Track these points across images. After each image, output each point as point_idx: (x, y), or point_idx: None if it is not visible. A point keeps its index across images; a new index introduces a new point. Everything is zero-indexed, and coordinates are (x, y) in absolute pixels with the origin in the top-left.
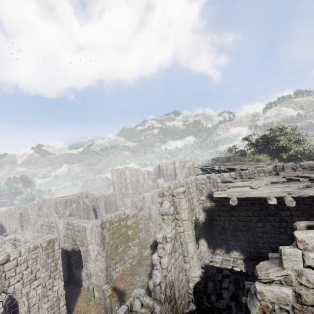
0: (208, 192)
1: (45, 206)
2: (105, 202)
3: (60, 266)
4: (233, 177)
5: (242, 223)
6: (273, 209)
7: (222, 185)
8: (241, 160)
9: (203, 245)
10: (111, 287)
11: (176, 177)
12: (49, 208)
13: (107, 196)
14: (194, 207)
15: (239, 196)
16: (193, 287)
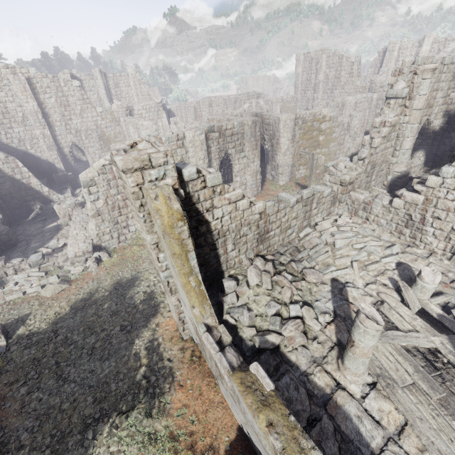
0: None
1: (215, 103)
2: (281, 108)
3: (259, 148)
4: None
5: None
6: None
7: None
8: None
9: (418, 158)
10: (294, 182)
11: None
12: (219, 106)
13: (285, 100)
14: (433, 104)
15: None
16: (390, 180)
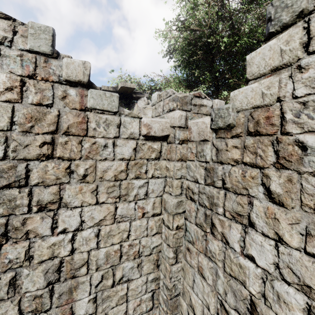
0: None
1: None
2: None
3: None
4: None
5: None
6: None
7: None
8: None
9: None
10: None
11: None
12: None
13: None
14: None
15: None
16: None
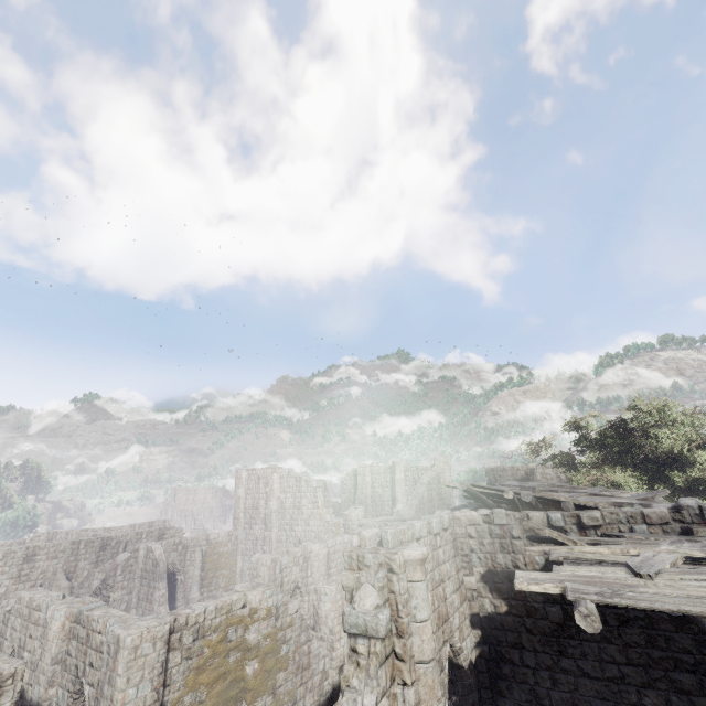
0: (486, 565)
1: (45, 552)
2: (204, 557)
3: None
4: (559, 526)
5: (595, 686)
6: (688, 646)
7: (535, 549)
8: (562, 480)
9: None
10: None
11: (395, 508)
12: (55, 558)
13: (214, 540)
14: (448, 610)
15: (603, 601)
16: None
